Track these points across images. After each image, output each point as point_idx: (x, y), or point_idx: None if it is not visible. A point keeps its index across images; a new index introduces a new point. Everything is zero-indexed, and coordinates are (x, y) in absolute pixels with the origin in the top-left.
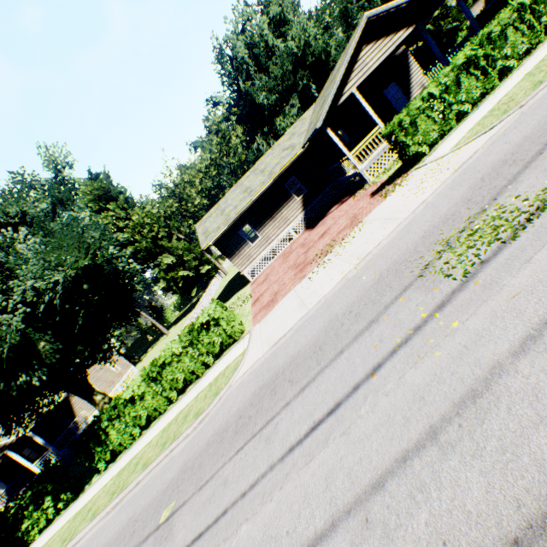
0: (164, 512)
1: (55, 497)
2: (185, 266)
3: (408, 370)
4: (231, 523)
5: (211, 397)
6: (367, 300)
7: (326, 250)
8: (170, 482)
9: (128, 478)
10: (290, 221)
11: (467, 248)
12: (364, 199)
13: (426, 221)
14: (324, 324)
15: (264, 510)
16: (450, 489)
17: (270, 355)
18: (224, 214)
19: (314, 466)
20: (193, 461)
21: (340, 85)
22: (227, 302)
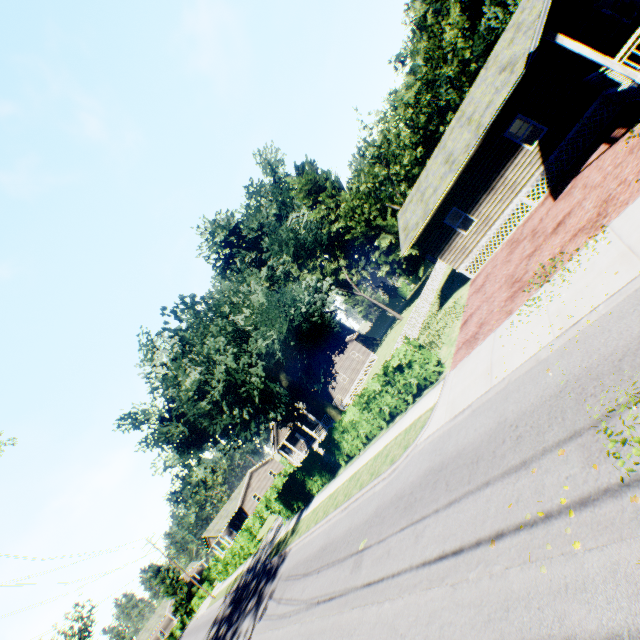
0: (361, 542)
1: (320, 474)
2: None
3: (515, 565)
4: (382, 592)
5: (402, 448)
6: (535, 421)
7: (546, 272)
8: (368, 517)
9: (352, 489)
10: (519, 187)
11: None
12: (637, 155)
13: None
14: (491, 425)
15: (397, 602)
16: None
17: (446, 431)
18: (422, 202)
19: (428, 596)
20: (381, 511)
21: None
22: (446, 302)
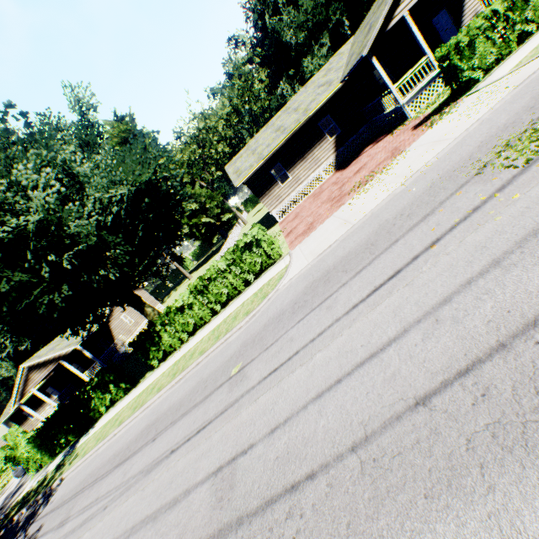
0: (233, 370)
1: (117, 385)
2: (207, 213)
3: (468, 235)
4: (304, 356)
5: (259, 300)
6: (419, 203)
7: (365, 181)
8: (232, 355)
9: (187, 363)
10: (320, 163)
11: (530, 143)
12: (405, 133)
13: (481, 134)
14: (373, 229)
15: (336, 342)
16: (513, 286)
17: (317, 262)
18: (256, 154)
19: (381, 308)
20: (253, 339)
21: (391, 6)
22: None
